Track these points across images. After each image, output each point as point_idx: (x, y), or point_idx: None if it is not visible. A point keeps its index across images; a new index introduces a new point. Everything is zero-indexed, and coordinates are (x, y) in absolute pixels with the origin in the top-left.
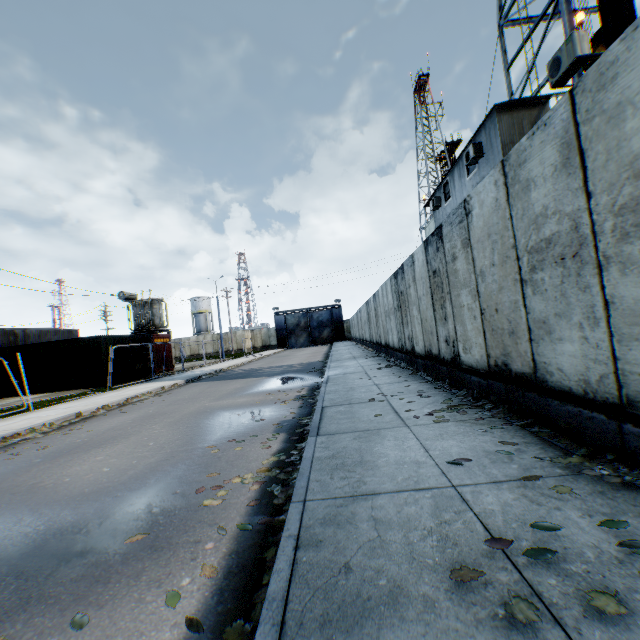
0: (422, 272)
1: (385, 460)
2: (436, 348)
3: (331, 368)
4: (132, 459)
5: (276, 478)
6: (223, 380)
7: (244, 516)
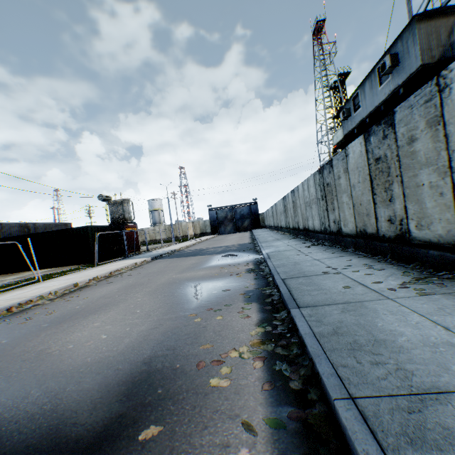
0: (358, 162)
1: (405, 340)
2: (373, 227)
3: (264, 247)
4: (125, 326)
5: (275, 353)
6: (179, 257)
7: (266, 406)
